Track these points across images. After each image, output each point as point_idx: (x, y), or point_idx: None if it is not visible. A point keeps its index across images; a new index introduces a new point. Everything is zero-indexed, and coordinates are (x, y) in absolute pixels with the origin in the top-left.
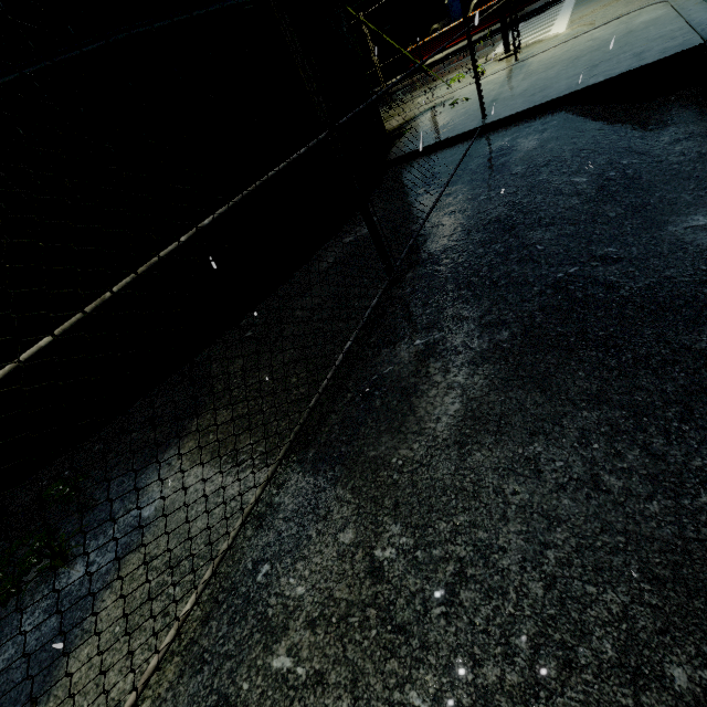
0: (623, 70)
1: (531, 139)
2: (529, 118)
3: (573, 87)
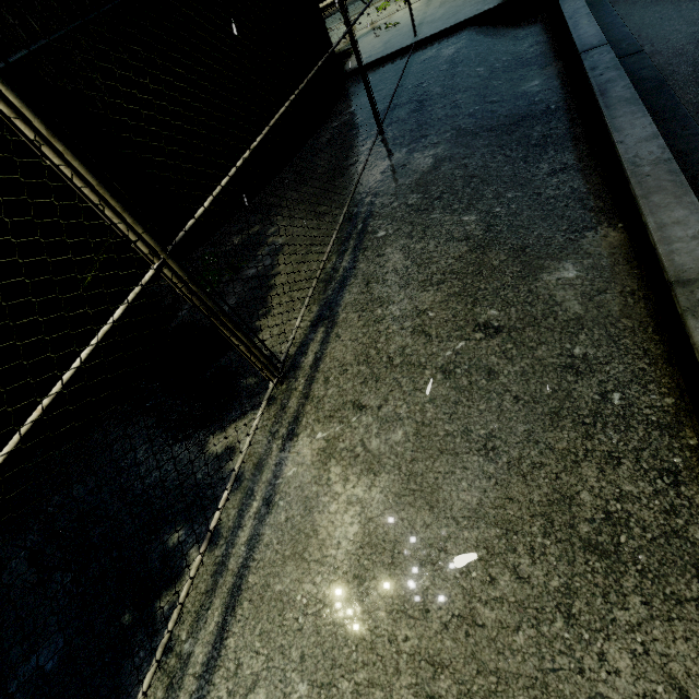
0: None
1: (450, 49)
2: (447, 36)
3: (475, 12)
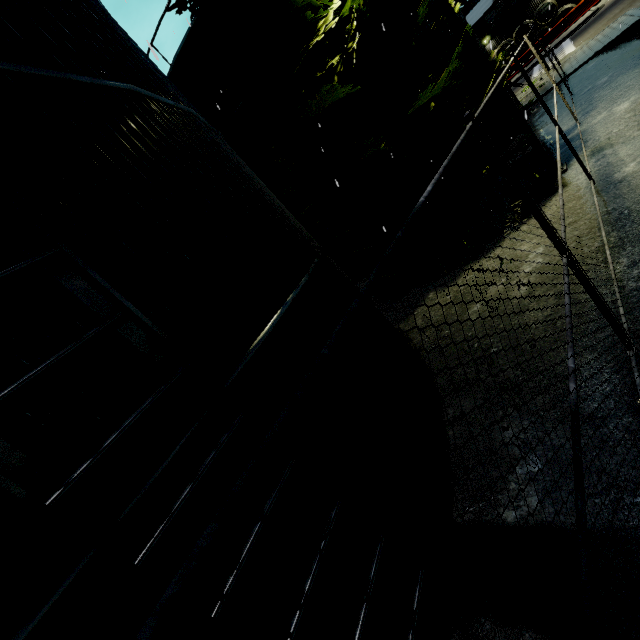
0: (616, 36)
1: (591, 64)
2: (585, 64)
3: (599, 49)
